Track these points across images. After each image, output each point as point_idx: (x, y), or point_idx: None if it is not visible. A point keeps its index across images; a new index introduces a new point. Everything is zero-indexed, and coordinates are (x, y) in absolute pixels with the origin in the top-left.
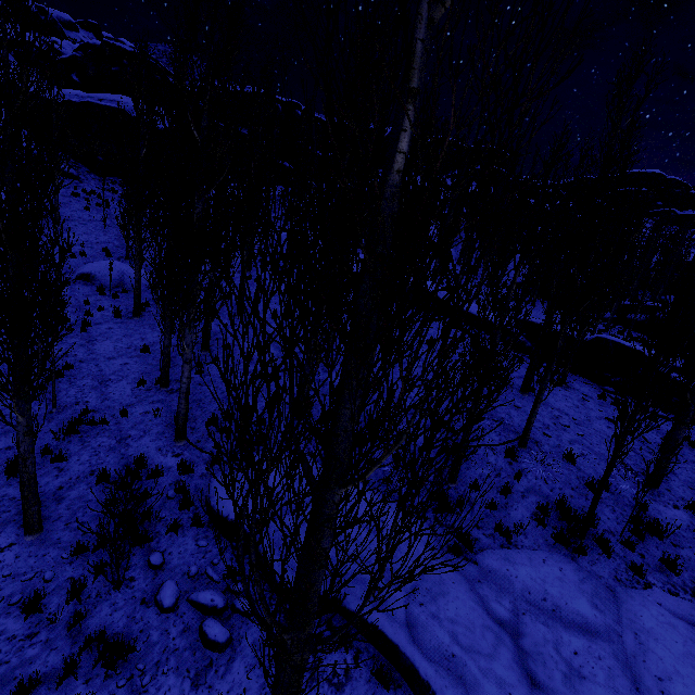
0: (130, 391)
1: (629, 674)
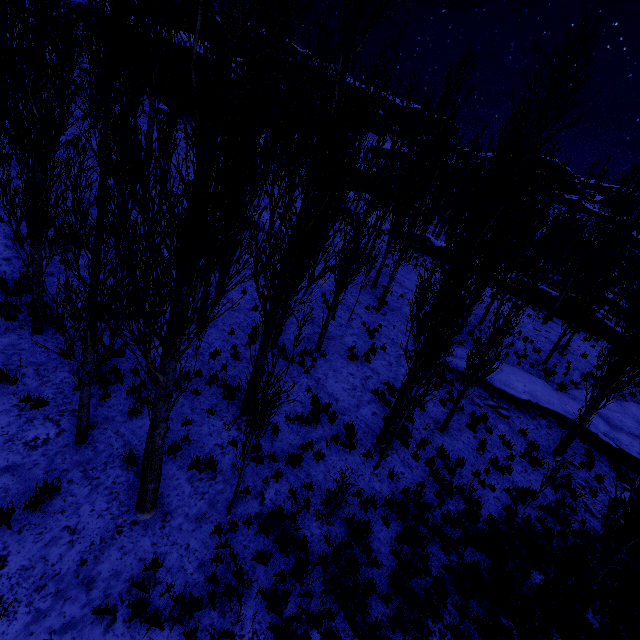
0: (365, 313)
1: (635, 421)
